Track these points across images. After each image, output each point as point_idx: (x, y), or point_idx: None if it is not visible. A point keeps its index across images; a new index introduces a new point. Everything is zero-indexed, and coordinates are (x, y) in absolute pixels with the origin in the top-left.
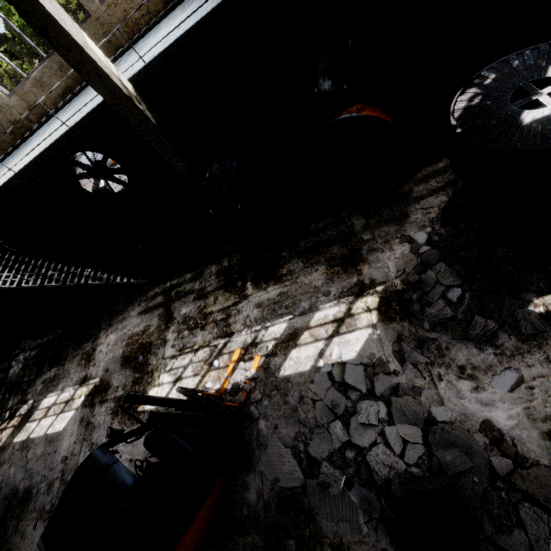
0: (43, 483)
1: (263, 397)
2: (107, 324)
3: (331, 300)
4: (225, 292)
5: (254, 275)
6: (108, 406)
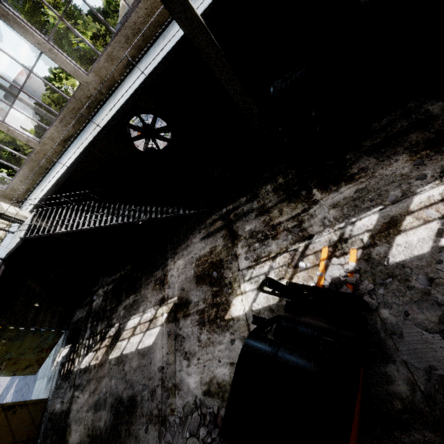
0: (145, 391)
1: (374, 286)
2: (172, 253)
3: (431, 182)
4: (289, 203)
5: (318, 182)
6: (193, 319)
